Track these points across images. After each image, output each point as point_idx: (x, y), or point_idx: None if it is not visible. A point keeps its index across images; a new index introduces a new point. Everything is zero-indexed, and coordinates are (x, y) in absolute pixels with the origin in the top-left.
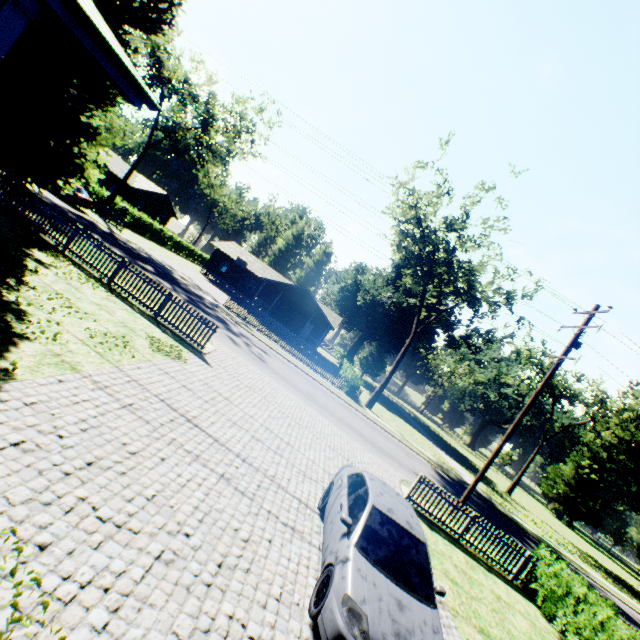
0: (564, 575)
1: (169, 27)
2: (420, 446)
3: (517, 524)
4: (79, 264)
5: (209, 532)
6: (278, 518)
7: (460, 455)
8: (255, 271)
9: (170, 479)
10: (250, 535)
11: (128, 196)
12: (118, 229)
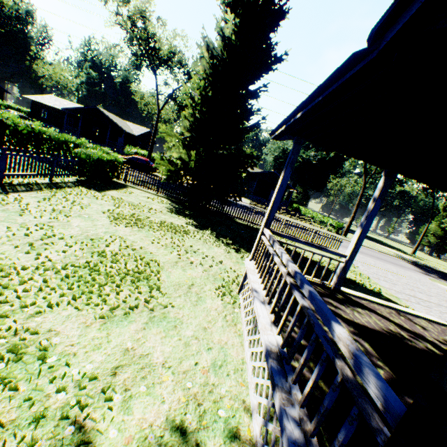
0: None
1: (273, 71)
2: (378, 248)
3: None
4: None
5: None
6: None
7: (375, 240)
8: None
9: None
10: None
11: (132, 142)
12: None
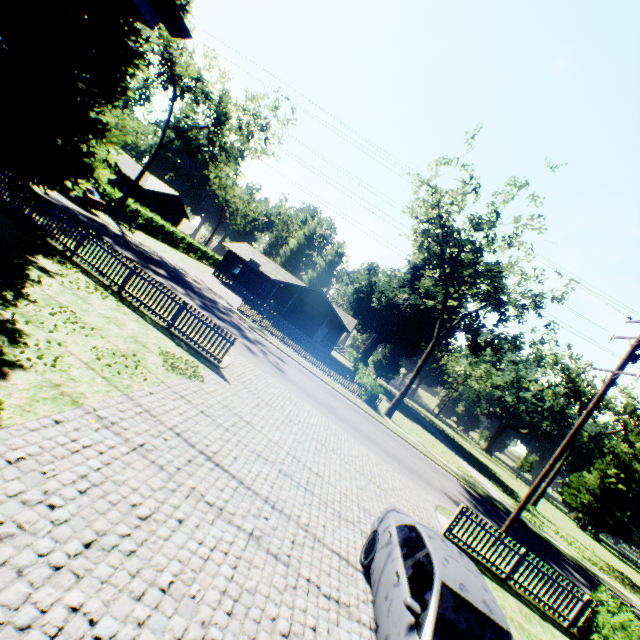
0: (634, 628)
1: (183, 13)
2: (443, 457)
3: (551, 545)
4: (88, 271)
5: (241, 631)
6: (319, 588)
7: (480, 463)
8: (268, 273)
9: (190, 551)
10: (290, 624)
11: (140, 198)
12: (130, 231)
